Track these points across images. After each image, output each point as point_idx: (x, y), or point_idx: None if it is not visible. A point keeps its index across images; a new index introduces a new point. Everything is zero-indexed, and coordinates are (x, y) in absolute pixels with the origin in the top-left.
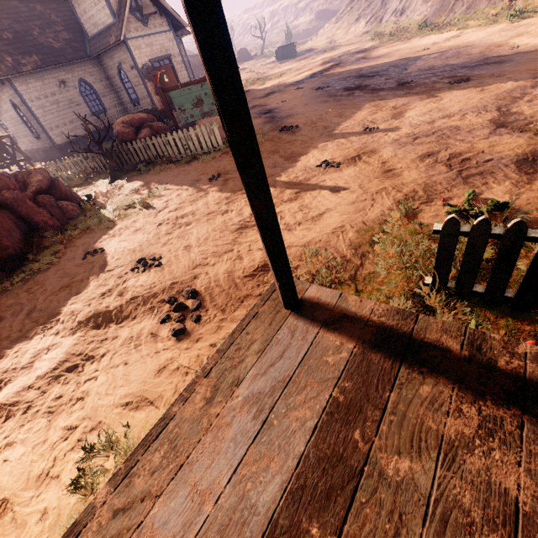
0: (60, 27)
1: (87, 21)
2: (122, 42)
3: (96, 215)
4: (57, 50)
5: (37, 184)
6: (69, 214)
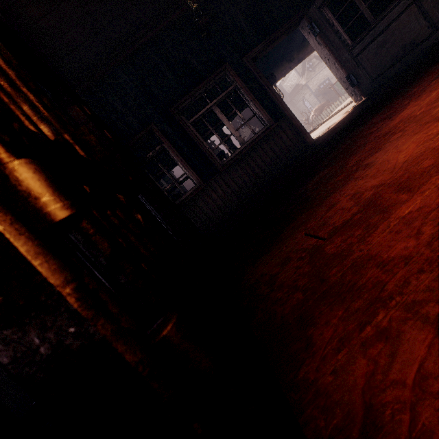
0: None
1: (287, 88)
2: (304, 86)
3: None
4: None
5: None
6: None
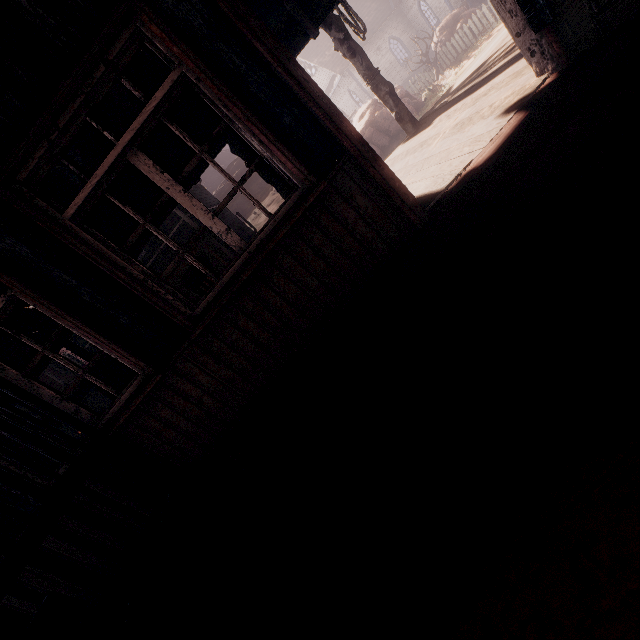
0: (369, 2)
1: None
2: None
3: (439, 92)
4: (371, 23)
5: (399, 94)
6: (419, 106)
